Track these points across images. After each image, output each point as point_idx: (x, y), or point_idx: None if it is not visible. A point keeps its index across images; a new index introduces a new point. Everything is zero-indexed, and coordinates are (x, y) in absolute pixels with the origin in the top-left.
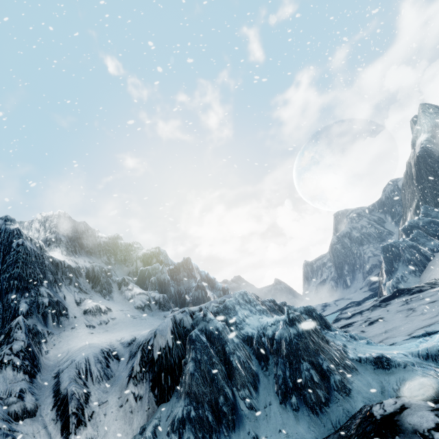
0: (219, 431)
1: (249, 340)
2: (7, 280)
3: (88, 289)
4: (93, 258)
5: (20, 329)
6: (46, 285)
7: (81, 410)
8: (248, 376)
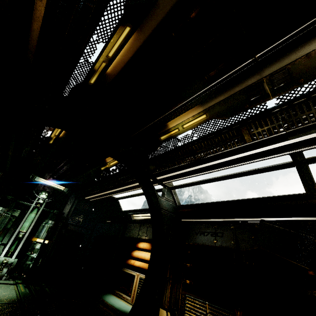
0: None
1: None
2: None
3: None
4: None
5: None
6: None
7: None
8: None
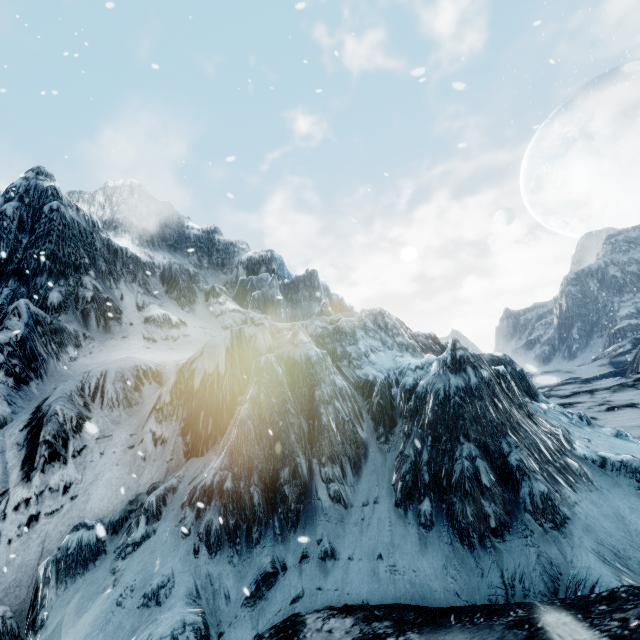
0: (266, 523)
1: (366, 388)
2: (36, 259)
3: (161, 293)
4: (178, 257)
5: (18, 316)
6: (95, 275)
7: (64, 440)
8: (347, 446)
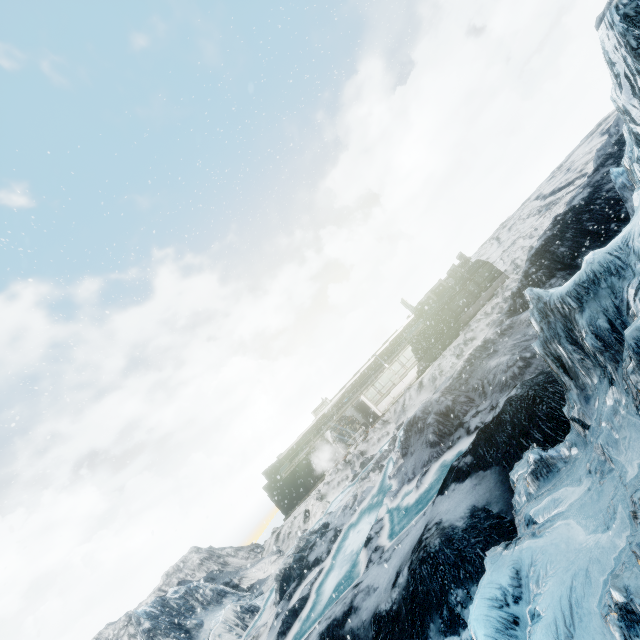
0: None
1: None
2: None
3: None
4: None
5: None
6: None
7: None
8: None
